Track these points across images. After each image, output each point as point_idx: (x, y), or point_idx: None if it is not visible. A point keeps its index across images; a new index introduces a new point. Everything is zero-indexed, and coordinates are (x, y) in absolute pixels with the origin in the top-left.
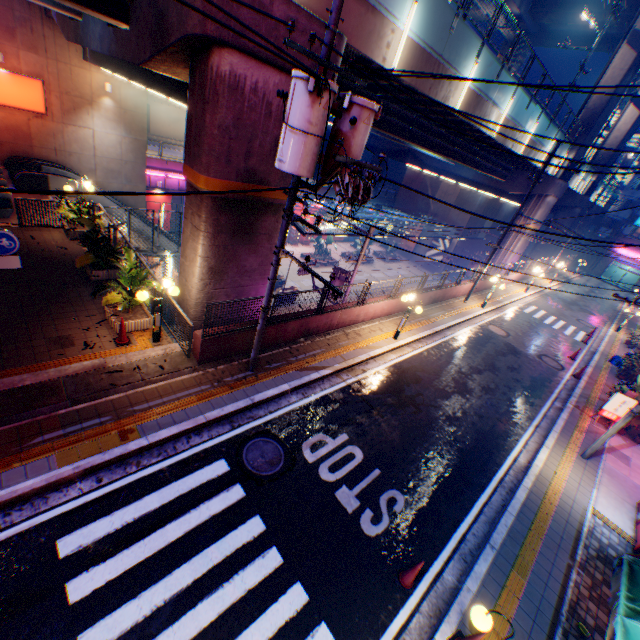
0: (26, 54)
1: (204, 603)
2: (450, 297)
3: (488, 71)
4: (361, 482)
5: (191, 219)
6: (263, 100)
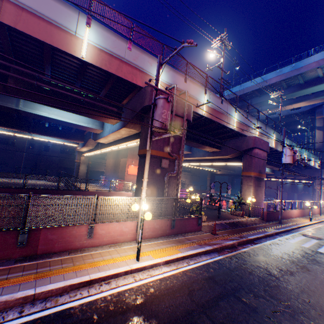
0: None
1: None
2: (312, 213)
3: (289, 143)
4: None
5: (246, 184)
6: (260, 156)
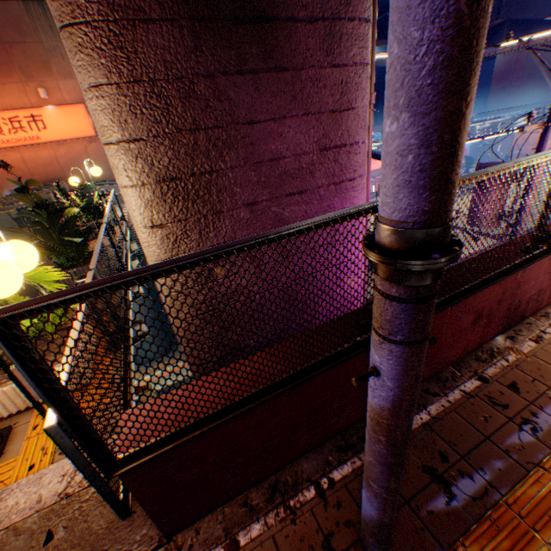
0: (64, 83)
1: None
2: None
3: None
4: None
5: None
6: None
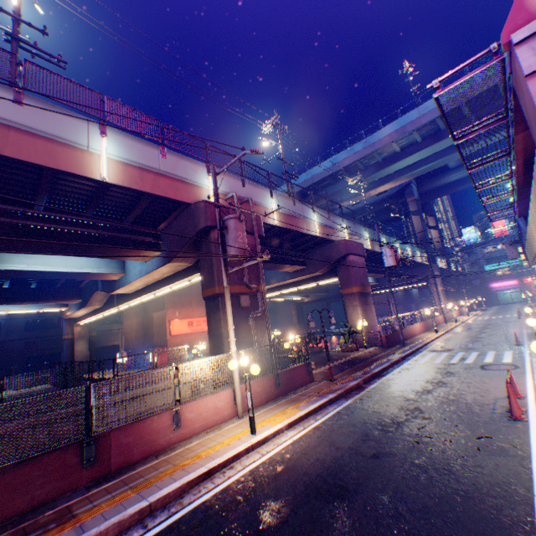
0: None
1: (469, 356)
2: (437, 324)
3: (386, 239)
4: (478, 344)
5: (350, 305)
6: (357, 263)
